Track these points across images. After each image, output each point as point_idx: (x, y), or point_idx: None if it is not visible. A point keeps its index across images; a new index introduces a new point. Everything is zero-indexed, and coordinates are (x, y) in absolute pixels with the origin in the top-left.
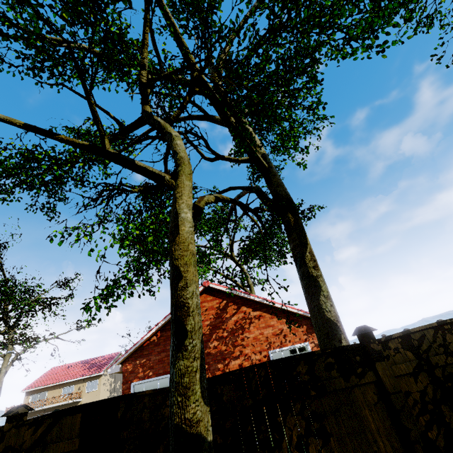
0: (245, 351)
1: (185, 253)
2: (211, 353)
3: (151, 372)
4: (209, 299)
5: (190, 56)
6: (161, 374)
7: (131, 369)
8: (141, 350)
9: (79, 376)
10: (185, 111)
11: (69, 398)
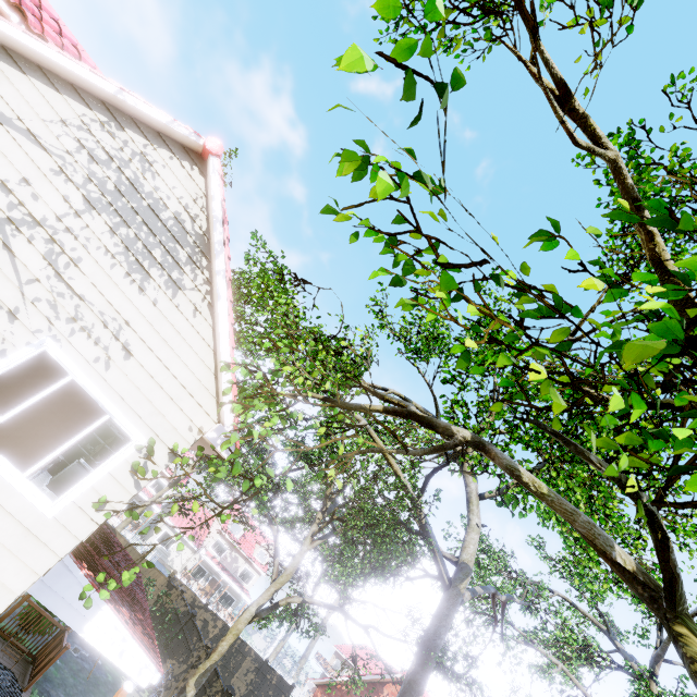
0: None
1: (235, 626)
2: None
3: None
4: None
5: (390, 461)
6: None
7: None
8: (332, 688)
9: None
10: (383, 497)
11: None
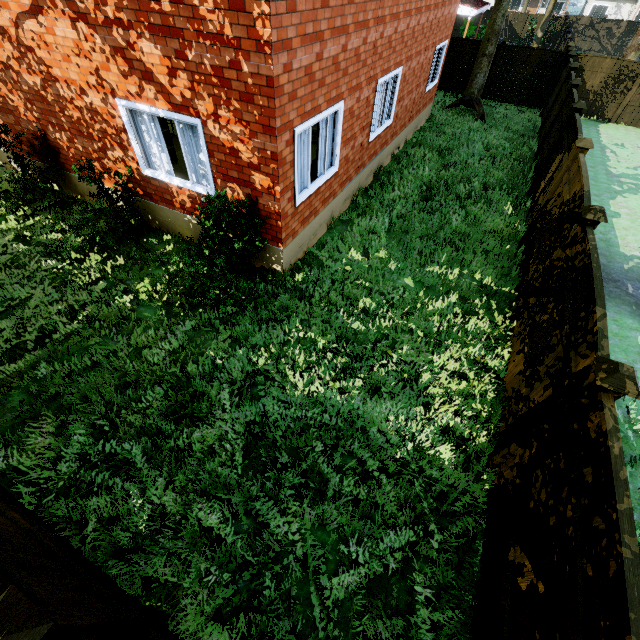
0: None
1: None
2: None
3: None
4: None
5: None
6: None
7: None
8: None
9: None
10: None
11: None
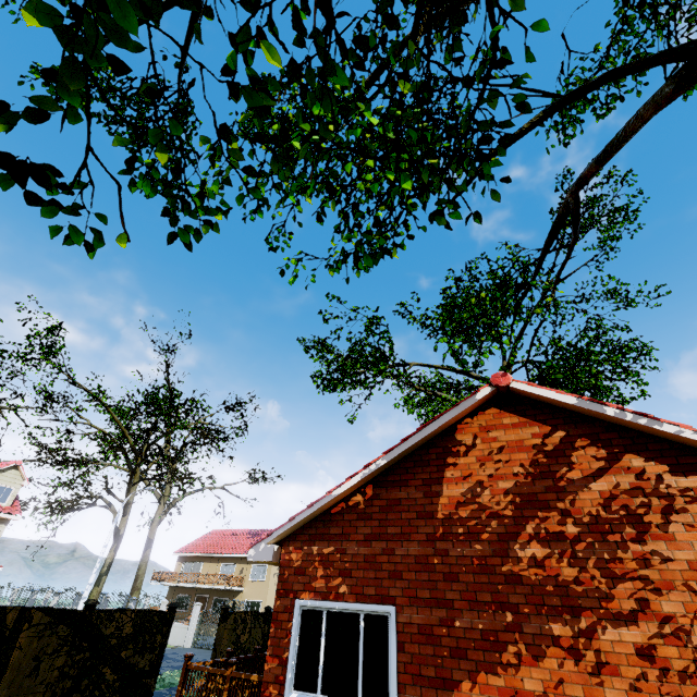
0: (662, 605)
1: None
2: (525, 579)
3: (345, 586)
4: (507, 421)
5: None
6: (369, 597)
7: (298, 564)
8: (324, 520)
9: (243, 551)
10: None
11: (227, 581)
